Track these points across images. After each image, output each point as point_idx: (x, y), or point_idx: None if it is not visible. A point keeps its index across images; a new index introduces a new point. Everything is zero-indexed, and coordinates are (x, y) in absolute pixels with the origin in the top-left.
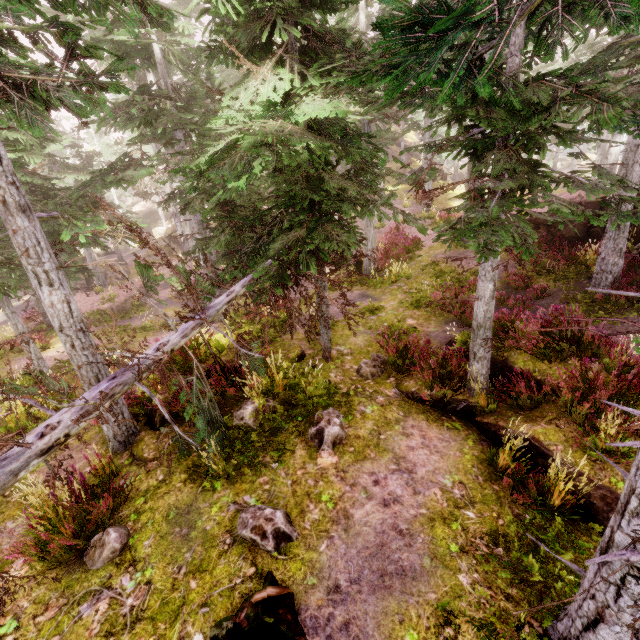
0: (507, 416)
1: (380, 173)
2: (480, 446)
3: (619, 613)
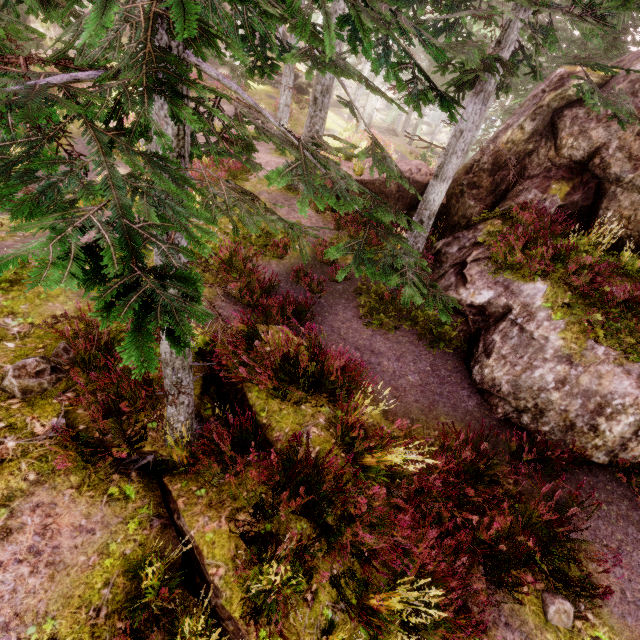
0: (199, 484)
1: (64, 4)
2: (146, 531)
3: None
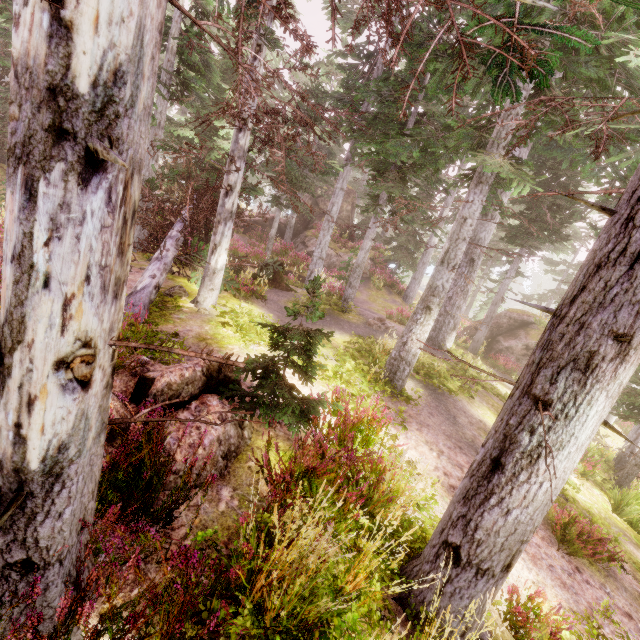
0: None
1: None
2: None
3: (315, 268)
